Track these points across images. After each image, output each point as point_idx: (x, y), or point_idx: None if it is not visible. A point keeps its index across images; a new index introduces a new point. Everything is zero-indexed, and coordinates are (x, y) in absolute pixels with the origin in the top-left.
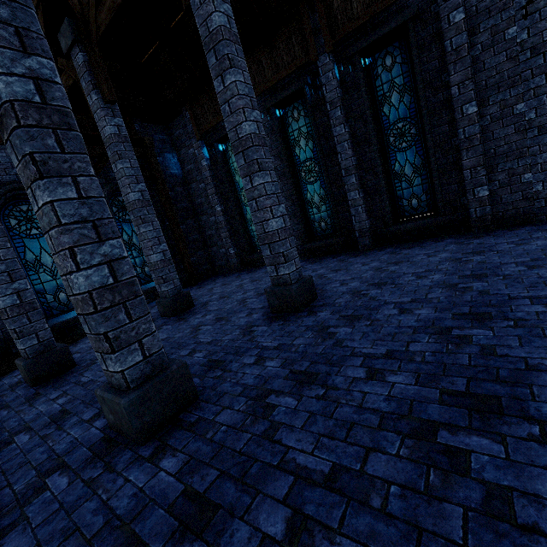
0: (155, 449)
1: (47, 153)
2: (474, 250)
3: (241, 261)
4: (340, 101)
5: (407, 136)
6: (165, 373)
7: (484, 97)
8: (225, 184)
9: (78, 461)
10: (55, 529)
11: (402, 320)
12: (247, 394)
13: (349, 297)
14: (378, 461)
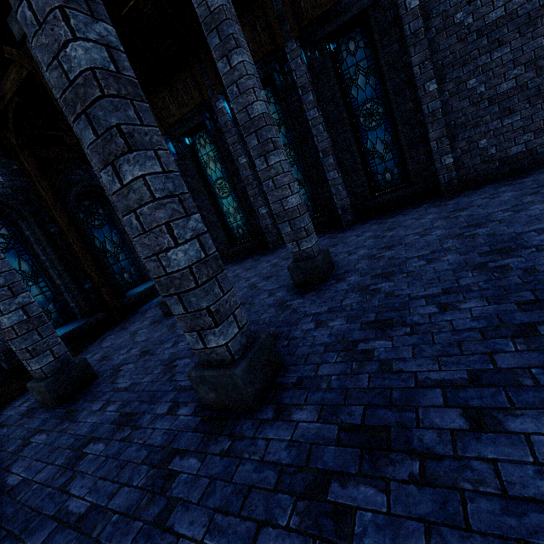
0: (275, 410)
1: (131, 125)
2: (456, 208)
3: (222, 255)
4: (311, 85)
5: (375, 115)
6: (258, 342)
7: (441, 75)
8: (196, 178)
9: (192, 444)
10: (224, 495)
11: (435, 267)
12: (333, 349)
13: (367, 261)
14: (504, 358)
